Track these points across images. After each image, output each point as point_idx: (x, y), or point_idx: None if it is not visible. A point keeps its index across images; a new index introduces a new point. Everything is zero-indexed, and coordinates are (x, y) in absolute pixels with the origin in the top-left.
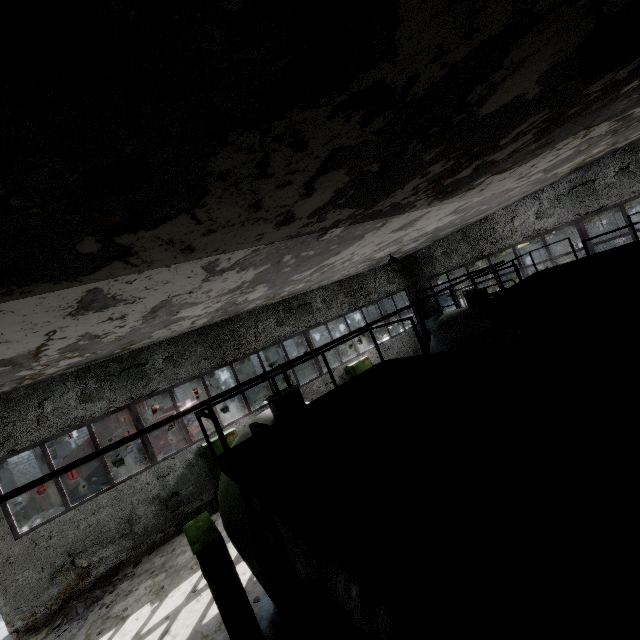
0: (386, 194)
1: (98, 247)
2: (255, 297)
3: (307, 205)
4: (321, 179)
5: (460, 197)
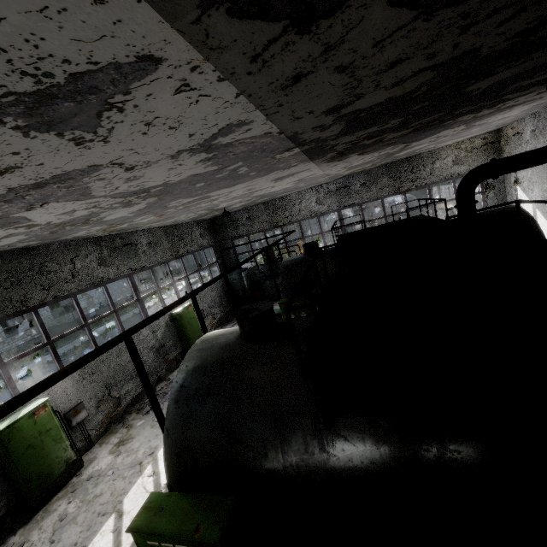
0: (359, 129)
1: None
2: (111, 218)
3: (368, 99)
4: (422, 74)
5: (327, 165)
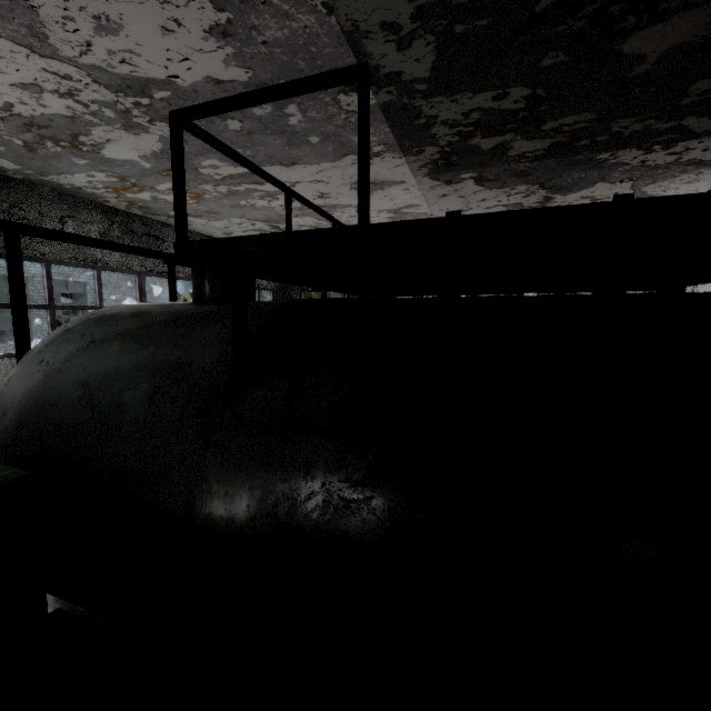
0: (463, 85)
1: None
2: (116, 156)
3: None
4: None
5: (432, 187)
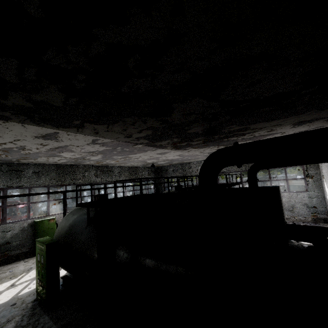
0: (160, 141)
1: (78, 123)
2: (93, 159)
3: (137, 135)
4: (145, 130)
5: (181, 151)
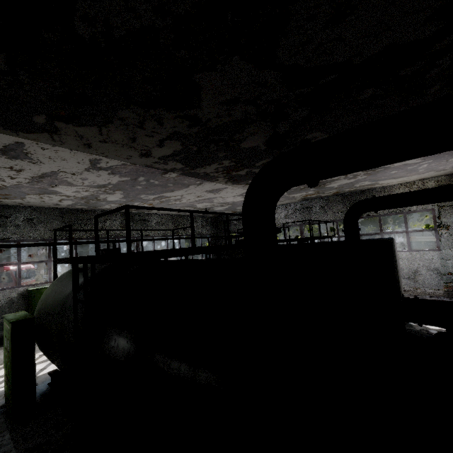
0: (201, 165)
1: (44, 122)
2: (112, 200)
3: (159, 151)
4: (168, 141)
5: (243, 186)
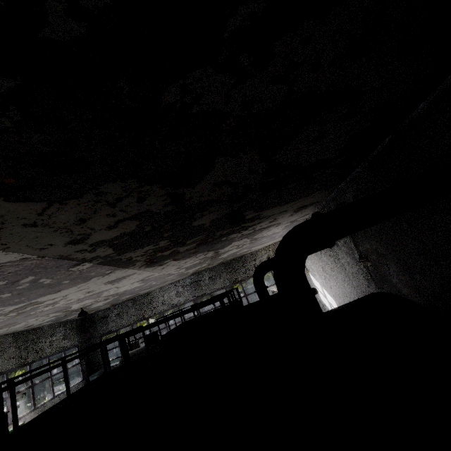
0: (134, 248)
1: None
2: None
3: (101, 235)
4: (126, 222)
5: (153, 269)
